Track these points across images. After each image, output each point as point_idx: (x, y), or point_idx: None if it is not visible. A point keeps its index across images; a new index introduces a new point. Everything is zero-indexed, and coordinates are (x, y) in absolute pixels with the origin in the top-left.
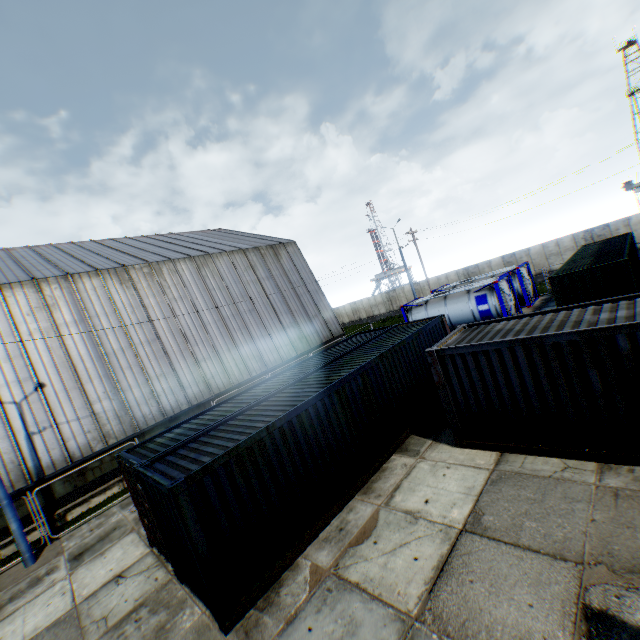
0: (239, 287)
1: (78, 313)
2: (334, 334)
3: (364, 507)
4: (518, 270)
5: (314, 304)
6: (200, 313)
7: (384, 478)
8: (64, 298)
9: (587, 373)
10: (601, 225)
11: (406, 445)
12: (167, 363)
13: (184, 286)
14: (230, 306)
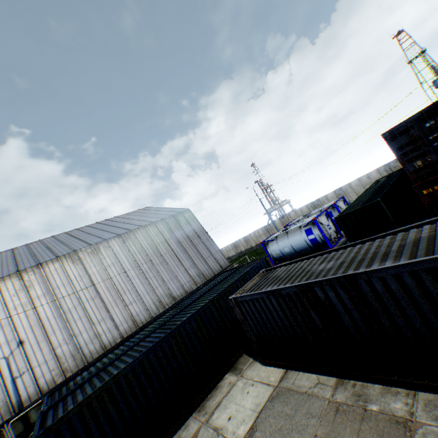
0: (152, 248)
1: (45, 288)
2: (223, 267)
3: (194, 424)
4: (335, 204)
5: (206, 249)
6: (126, 271)
7: (214, 396)
8: (37, 280)
9: (310, 313)
10: (394, 159)
11: (237, 363)
12: (105, 311)
13: (115, 255)
14: (147, 262)
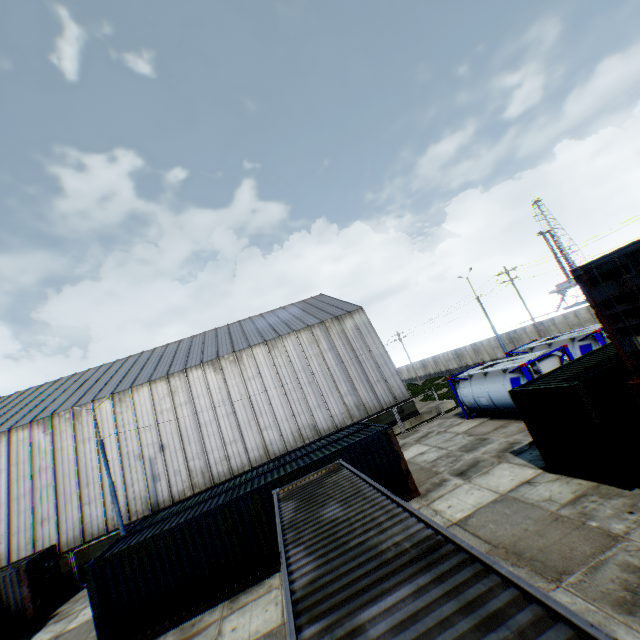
0: (302, 362)
1: (187, 396)
2: (398, 399)
3: (217, 612)
4: (597, 334)
5: (377, 369)
6: (267, 389)
7: (250, 592)
8: (180, 386)
9: None
10: None
11: None
12: (238, 431)
13: (256, 367)
14: (292, 380)
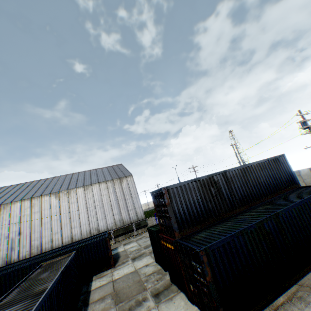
0: (99, 197)
1: (39, 209)
2: (139, 219)
3: None
4: None
5: (133, 204)
6: (79, 208)
7: None
8: (37, 203)
9: None
10: None
11: None
12: (60, 228)
13: (76, 198)
14: (92, 205)
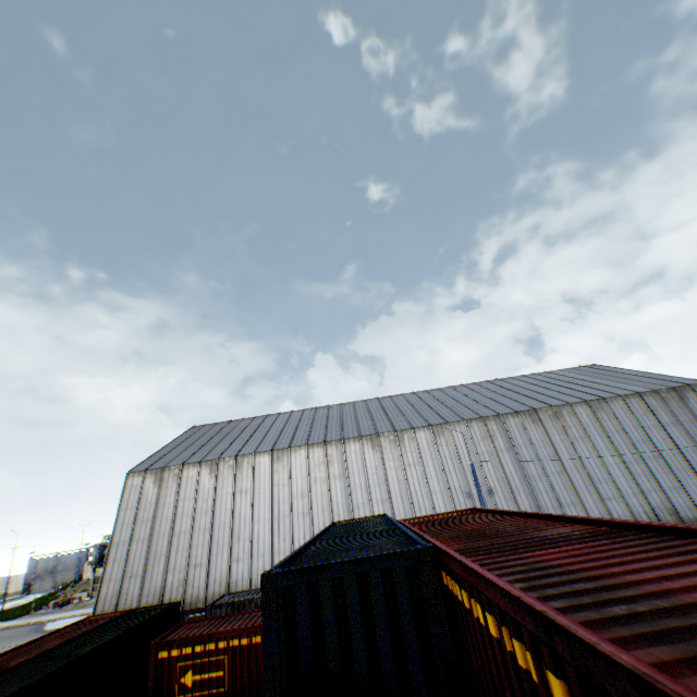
0: (637, 431)
1: (507, 443)
2: None
3: None
4: None
5: None
6: (599, 453)
7: None
8: (498, 431)
9: None
10: None
11: None
12: (574, 494)
13: (582, 427)
14: (629, 450)
